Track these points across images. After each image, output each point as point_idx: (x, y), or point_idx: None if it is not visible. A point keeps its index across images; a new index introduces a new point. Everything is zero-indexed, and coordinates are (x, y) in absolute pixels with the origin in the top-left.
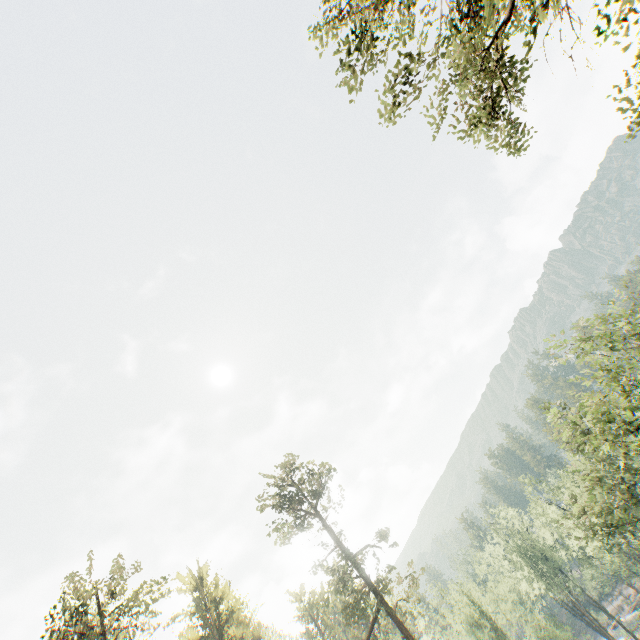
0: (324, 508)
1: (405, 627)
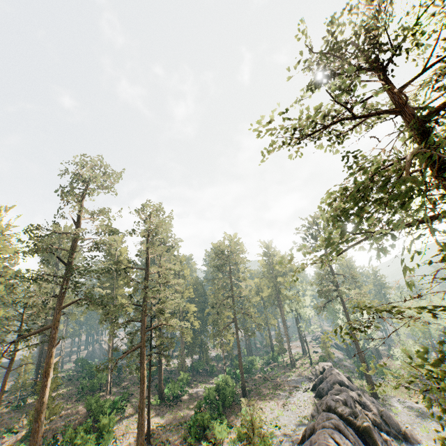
0: None
1: (346, 309)
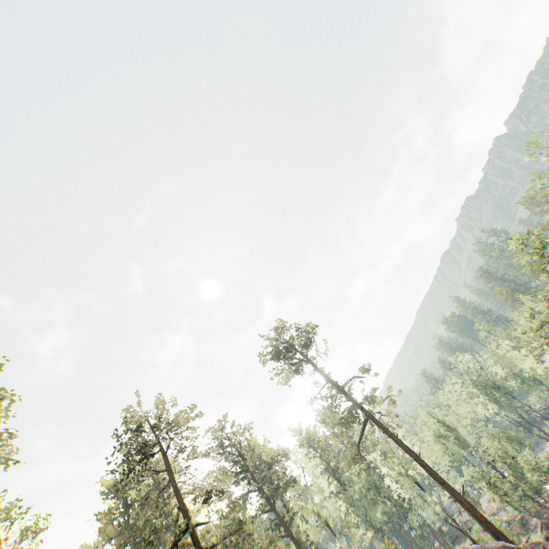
0: (313, 359)
1: (389, 431)
